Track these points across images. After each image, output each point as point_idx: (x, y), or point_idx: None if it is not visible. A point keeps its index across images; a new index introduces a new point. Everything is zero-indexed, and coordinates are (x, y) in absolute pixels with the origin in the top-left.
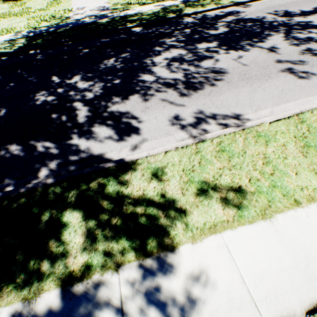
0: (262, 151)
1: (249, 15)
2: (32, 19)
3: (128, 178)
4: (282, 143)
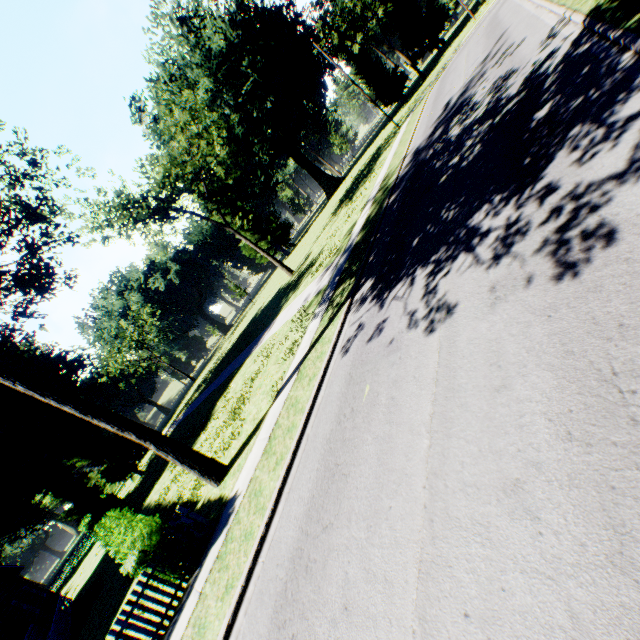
0: None
1: (426, 136)
2: (285, 340)
3: (602, 1)
4: None
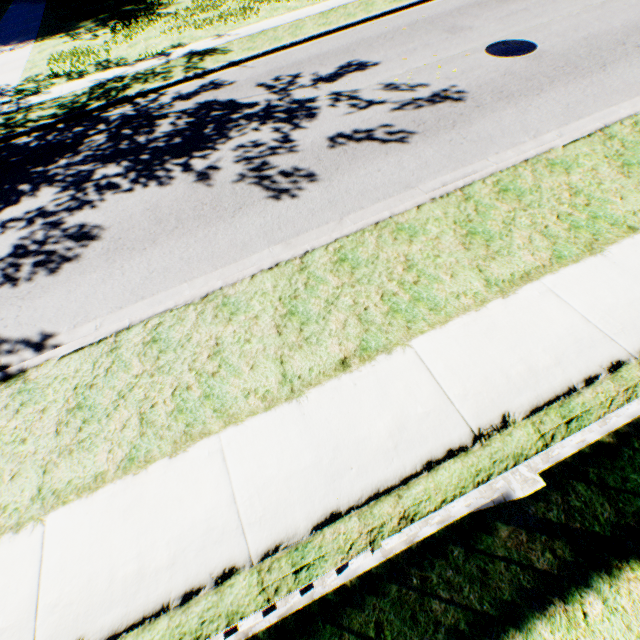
0: (0, 428)
1: (229, 92)
2: None
3: None
4: (45, 406)
